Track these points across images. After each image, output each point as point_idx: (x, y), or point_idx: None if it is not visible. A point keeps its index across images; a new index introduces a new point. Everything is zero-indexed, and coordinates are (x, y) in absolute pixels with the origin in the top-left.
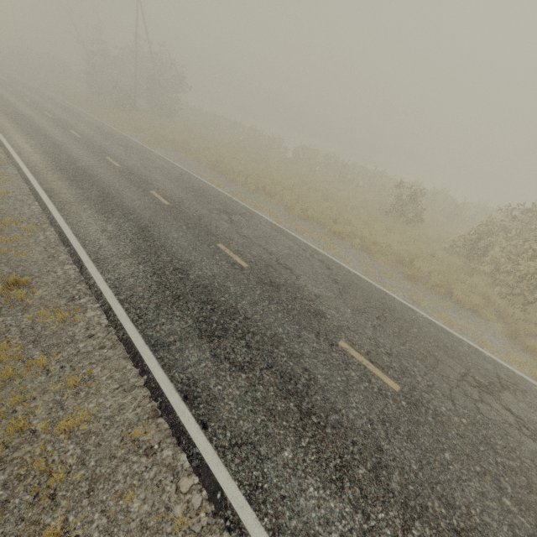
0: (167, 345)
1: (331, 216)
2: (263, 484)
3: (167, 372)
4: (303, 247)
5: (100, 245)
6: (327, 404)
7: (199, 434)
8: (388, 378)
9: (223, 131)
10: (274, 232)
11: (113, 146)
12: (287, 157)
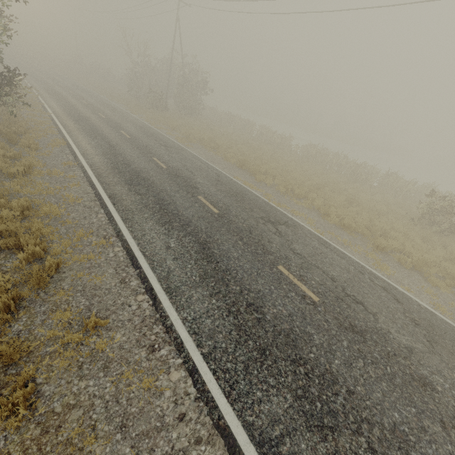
0: (275, 443)
1: (364, 223)
2: None
3: None
4: (358, 267)
5: (168, 268)
6: None
7: None
8: None
9: (238, 128)
10: (323, 246)
11: (156, 146)
12: (298, 154)
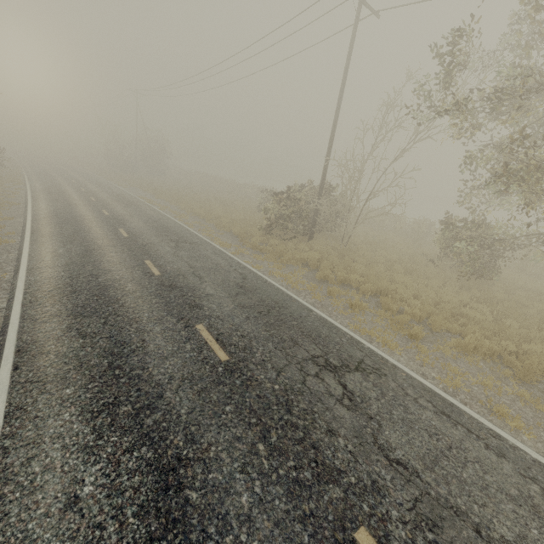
0: (39, 224)
1: (209, 210)
2: (39, 240)
3: (32, 227)
4: (159, 214)
5: (40, 208)
6: (86, 235)
7: (29, 234)
8: (126, 235)
9: (195, 181)
10: (149, 210)
11: (92, 185)
12: (229, 191)
